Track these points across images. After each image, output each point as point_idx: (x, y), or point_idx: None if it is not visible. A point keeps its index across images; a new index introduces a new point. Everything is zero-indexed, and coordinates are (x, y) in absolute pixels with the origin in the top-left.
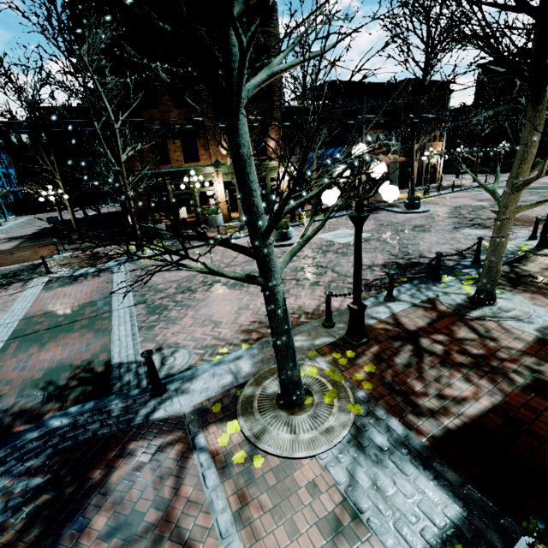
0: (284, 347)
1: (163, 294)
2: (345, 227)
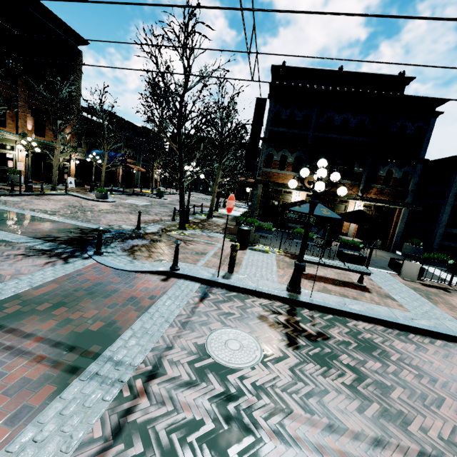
0: (184, 210)
1: (62, 212)
2: (132, 199)
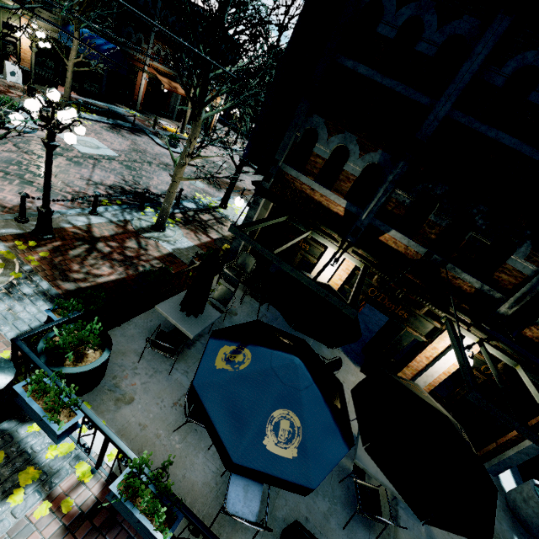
0: None
1: None
2: (97, 136)
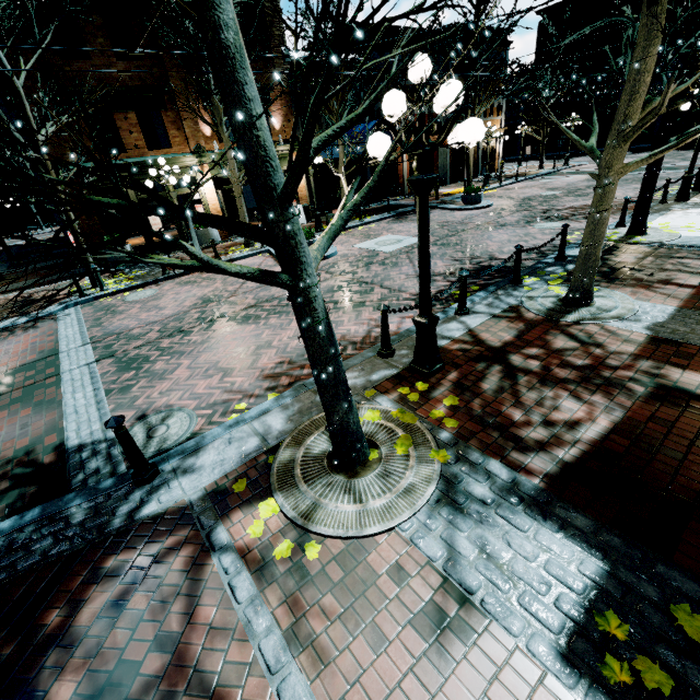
0: (333, 382)
1: (141, 341)
2: (390, 232)
